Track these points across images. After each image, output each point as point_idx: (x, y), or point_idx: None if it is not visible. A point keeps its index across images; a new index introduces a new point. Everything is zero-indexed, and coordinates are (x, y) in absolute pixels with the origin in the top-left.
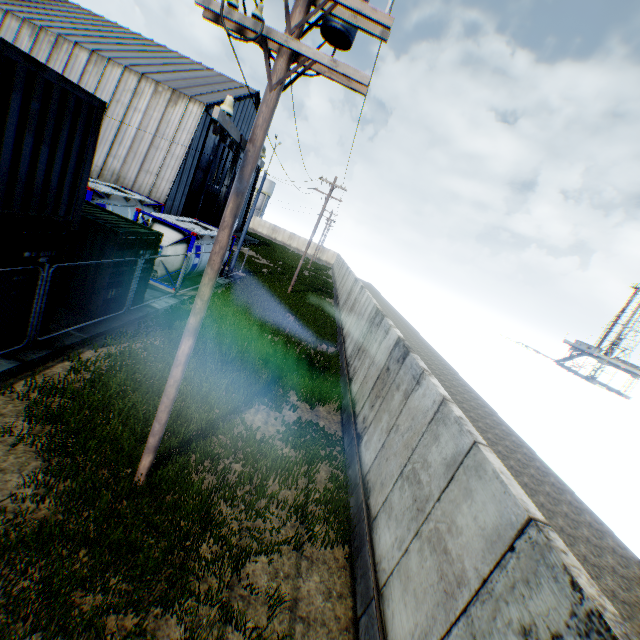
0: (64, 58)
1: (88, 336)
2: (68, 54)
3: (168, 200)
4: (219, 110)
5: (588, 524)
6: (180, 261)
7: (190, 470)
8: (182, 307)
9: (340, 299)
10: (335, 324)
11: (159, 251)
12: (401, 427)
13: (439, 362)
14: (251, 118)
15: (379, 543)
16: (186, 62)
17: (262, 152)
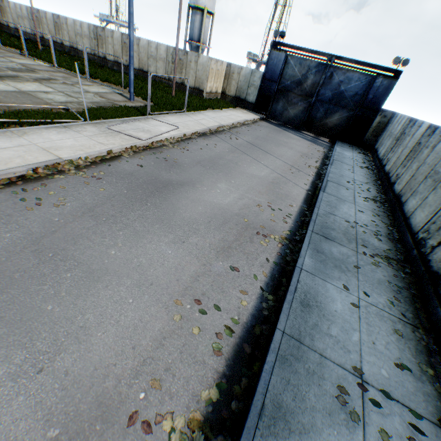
0: None
1: None
2: None
3: None
4: None
5: None
6: None
7: None
8: None
9: None
10: None
11: None
12: (70, 31)
13: None
14: None
15: (80, 49)
16: None
17: None
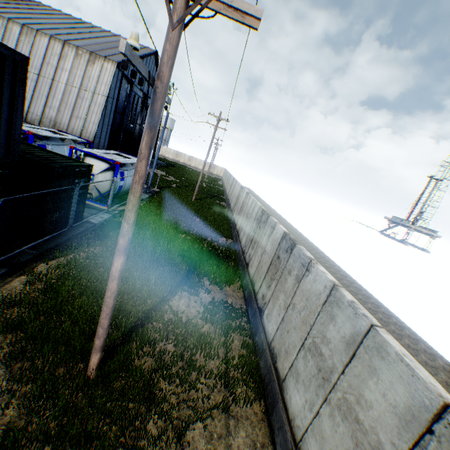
0: (1, 31)
1: (40, 252)
2: (4, 28)
3: (96, 138)
4: (125, 43)
5: (423, 351)
6: (109, 184)
7: (133, 356)
8: (114, 220)
9: (231, 202)
10: (229, 221)
11: (92, 178)
12: (297, 306)
13: (304, 241)
14: (153, 72)
15: (291, 402)
16: (99, 31)
17: (168, 90)
